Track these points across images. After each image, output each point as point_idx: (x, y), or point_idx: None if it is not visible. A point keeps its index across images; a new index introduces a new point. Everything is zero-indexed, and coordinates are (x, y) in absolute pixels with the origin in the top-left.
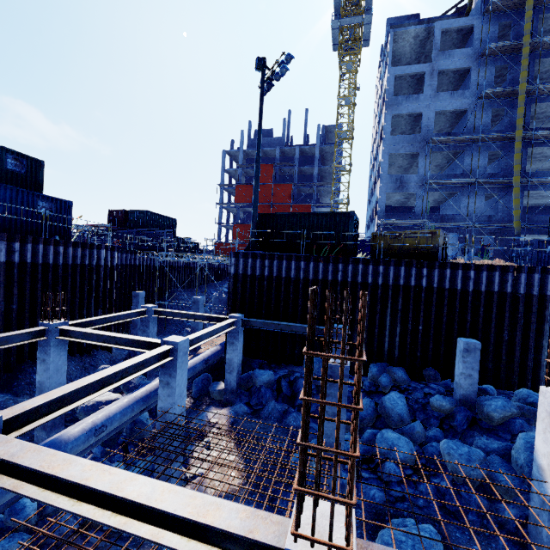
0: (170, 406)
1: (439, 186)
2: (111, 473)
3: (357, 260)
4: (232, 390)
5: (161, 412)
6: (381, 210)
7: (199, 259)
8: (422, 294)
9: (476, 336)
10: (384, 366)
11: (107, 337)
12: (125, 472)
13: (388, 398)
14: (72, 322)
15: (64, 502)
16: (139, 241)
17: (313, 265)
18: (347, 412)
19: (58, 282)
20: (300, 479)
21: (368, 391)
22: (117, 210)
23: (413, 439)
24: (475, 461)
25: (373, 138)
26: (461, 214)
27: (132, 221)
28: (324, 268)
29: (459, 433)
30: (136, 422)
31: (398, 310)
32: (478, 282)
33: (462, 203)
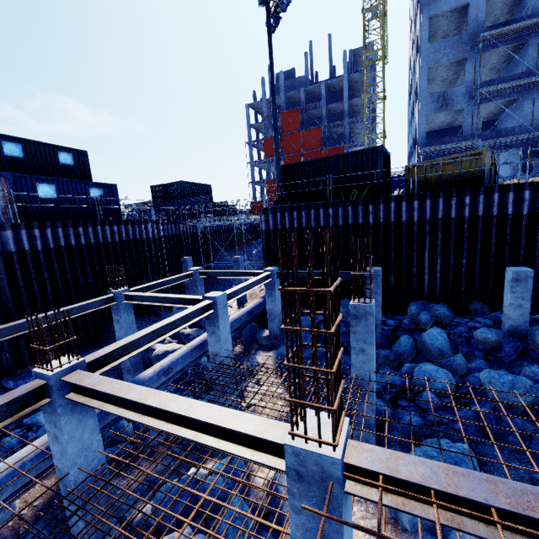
0: (218, 350)
1: (494, 95)
2: (160, 395)
3: (389, 199)
4: (276, 336)
5: (212, 356)
6: (422, 137)
7: (235, 221)
8: (465, 225)
9: (532, 264)
10: (424, 304)
11: (161, 298)
12: (170, 394)
13: (427, 334)
14: (133, 289)
15: (133, 415)
16: (180, 212)
17: (341, 210)
18: (385, 349)
19: (119, 257)
20: (290, 392)
21: (407, 329)
22: (157, 186)
23: (453, 371)
24: (519, 389)
25: (409, 52)
26: (523, 124)
27: (172, 193)
28: (353, 212)
29: (506, 364)
30: (197, 365)
31: (437, 246)
32: (534, 203)
33: (525, 109)
